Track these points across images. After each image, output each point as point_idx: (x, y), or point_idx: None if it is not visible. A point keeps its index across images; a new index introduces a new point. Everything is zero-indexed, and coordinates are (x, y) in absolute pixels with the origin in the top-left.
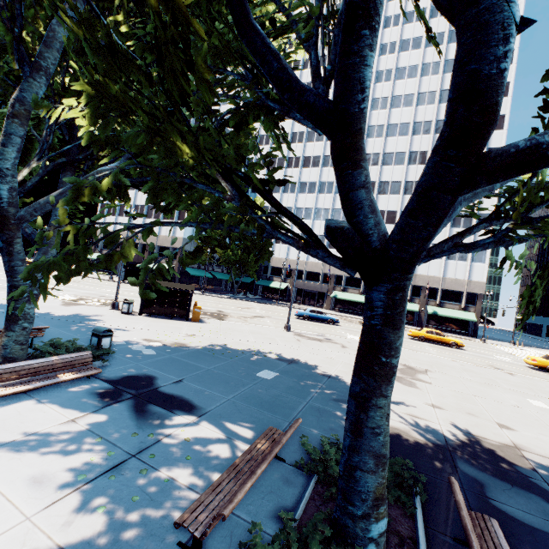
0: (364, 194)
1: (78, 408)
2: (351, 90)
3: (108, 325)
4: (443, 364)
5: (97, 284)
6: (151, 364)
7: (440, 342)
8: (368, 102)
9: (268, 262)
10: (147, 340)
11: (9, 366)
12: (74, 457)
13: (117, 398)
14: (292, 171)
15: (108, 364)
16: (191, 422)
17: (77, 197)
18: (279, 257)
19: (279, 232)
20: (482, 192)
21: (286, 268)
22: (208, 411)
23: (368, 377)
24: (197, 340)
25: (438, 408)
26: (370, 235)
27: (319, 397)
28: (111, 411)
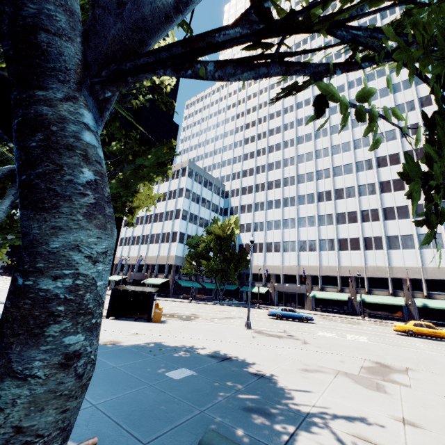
0: None
1: None
2: None
3: None
4: (435, 361)
5: None
6: None
7: (435, 337)
8: None
9: (247, 269)
10: None
11: None
12: None
13: None
14: (260, 194)
15: None
16: None
17: None
18: (257, 265)
19: None
20: None
21: (265, 273)
22: None
23: None
24: (138, 338)
25: (412, 426)
26: None
27: (225, 404)
28: None
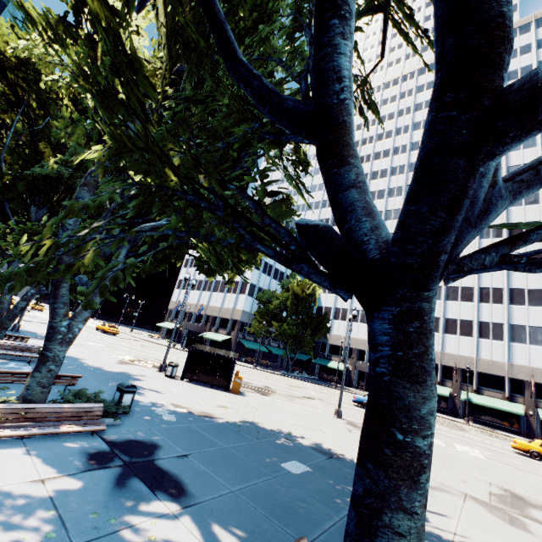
0: (356, 194)
1: (58, 467)
2: (326, 82)
3: (146, 385)
4: None
5: (159, 349)
6: (164, 431)
7: None
8: (350, 94)
9: (326, 338)
10: (174, 405)
11: (18, 406)
12: (8, 529)
13: (105, 463)
14: None
15: (121, 423)
16: (170, 513)
17: (67, 218)
18: (337, 334)
19: (255, 248)
20: (536, 180)
21: (345, 346)
22: (199, 502)
23: (375, 468)
24: (228, 412)
25: None
26: (365, 242)
27: None
28: (89, 477)
